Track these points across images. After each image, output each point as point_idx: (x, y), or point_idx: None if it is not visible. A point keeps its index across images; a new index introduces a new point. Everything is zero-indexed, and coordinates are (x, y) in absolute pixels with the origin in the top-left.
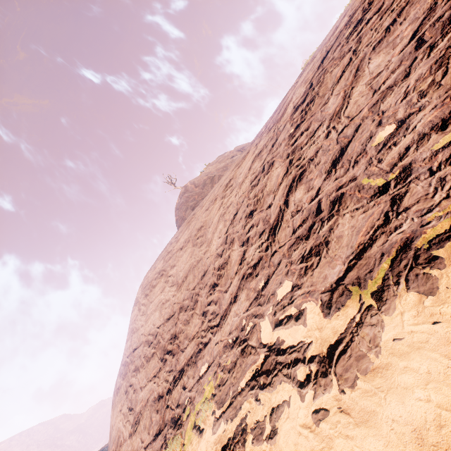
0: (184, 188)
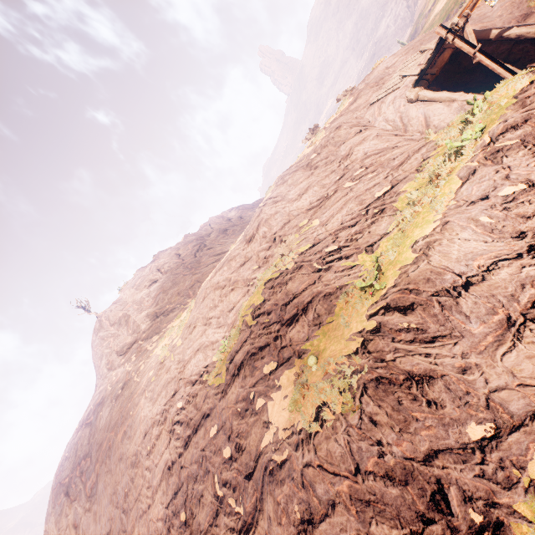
0: (98, 323)
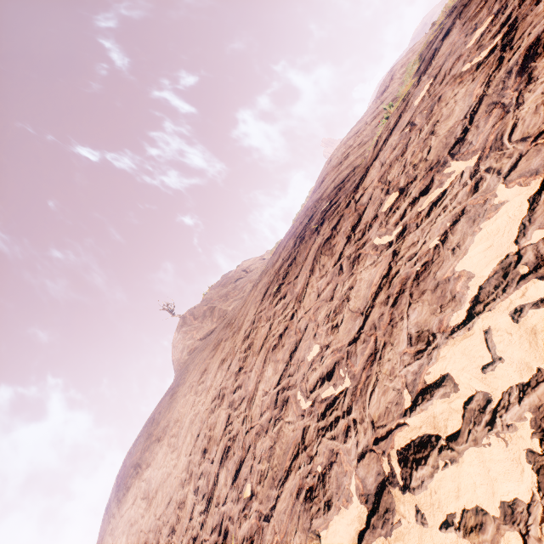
0: (182, 319)
